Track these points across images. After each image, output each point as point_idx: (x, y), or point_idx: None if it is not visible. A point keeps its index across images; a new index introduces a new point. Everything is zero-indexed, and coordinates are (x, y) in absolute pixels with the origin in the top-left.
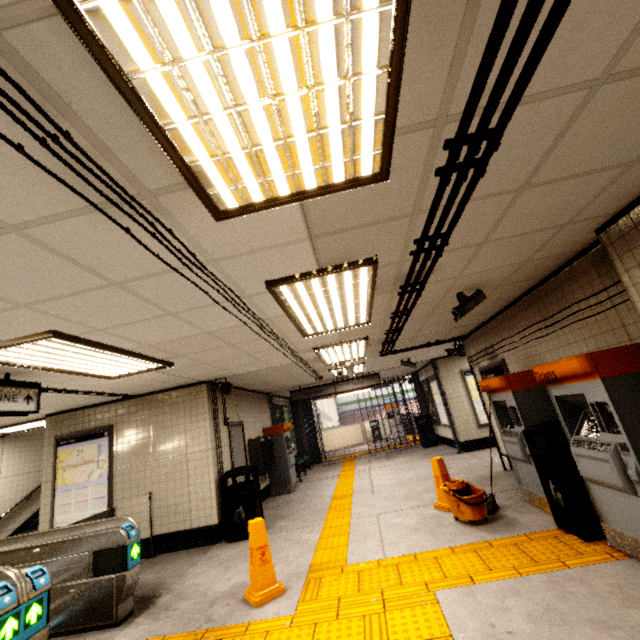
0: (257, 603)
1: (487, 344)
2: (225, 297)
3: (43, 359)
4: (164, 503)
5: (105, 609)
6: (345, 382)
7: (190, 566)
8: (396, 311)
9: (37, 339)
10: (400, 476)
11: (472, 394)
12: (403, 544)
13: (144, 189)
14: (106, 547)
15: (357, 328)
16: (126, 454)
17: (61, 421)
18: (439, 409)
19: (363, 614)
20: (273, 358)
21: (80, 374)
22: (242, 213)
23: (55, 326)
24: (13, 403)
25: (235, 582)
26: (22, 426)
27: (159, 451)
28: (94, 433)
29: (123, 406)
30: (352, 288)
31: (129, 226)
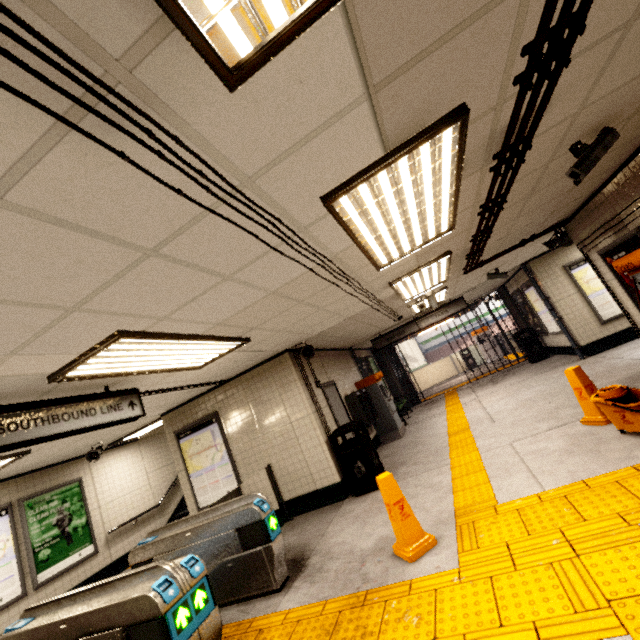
0: (411, 558)
1: (607, 216)
2: (278, 236)
3: (127, 364)
4: (285, 471)
5: (263, 578)
6: (426, 316)
7: (327, 525)
8: (488, 199)
9: (108, 344)
10: (518, 398)
11: (584, 289)
12: (561, 471)
13: (108, 59)
14: (245, 523)
15: (437, 242)
16: (237, 434)
17: (174, 418)
18: (543, 317)
19: (548, 561)
20: (347, 307)
21: (168, 371)
22: (262, 57)
23: (118, 325)
24: (120, 412)
25: (378, 537)
26: (146, 429)
27: (265, 426)
28: (204, 422)
29: (220, 392)
30: (431, 176)
31: (123, 148)
